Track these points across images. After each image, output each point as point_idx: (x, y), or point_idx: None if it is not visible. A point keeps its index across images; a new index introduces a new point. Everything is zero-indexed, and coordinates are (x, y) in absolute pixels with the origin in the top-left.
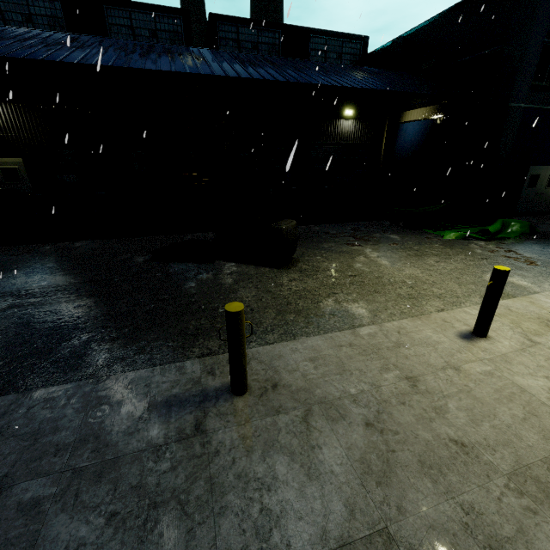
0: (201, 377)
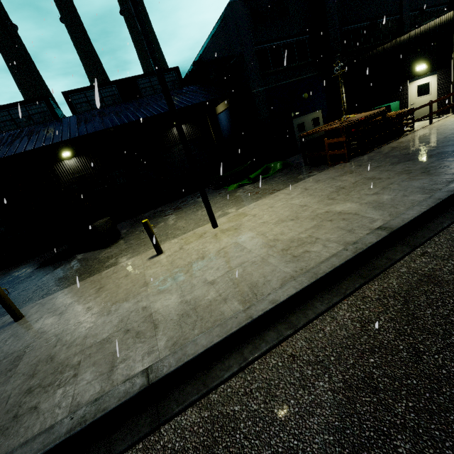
0: (7, 320)
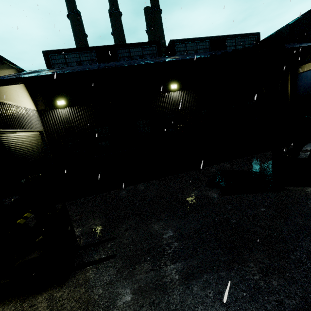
0: None
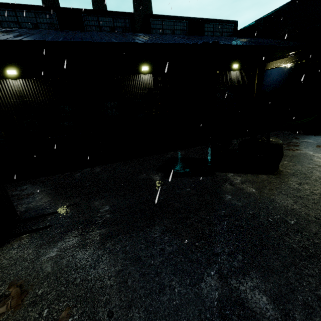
0: None
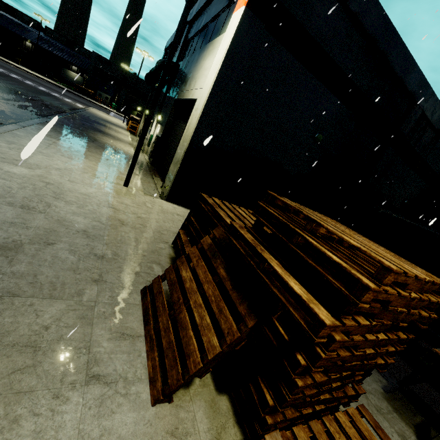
0: None
